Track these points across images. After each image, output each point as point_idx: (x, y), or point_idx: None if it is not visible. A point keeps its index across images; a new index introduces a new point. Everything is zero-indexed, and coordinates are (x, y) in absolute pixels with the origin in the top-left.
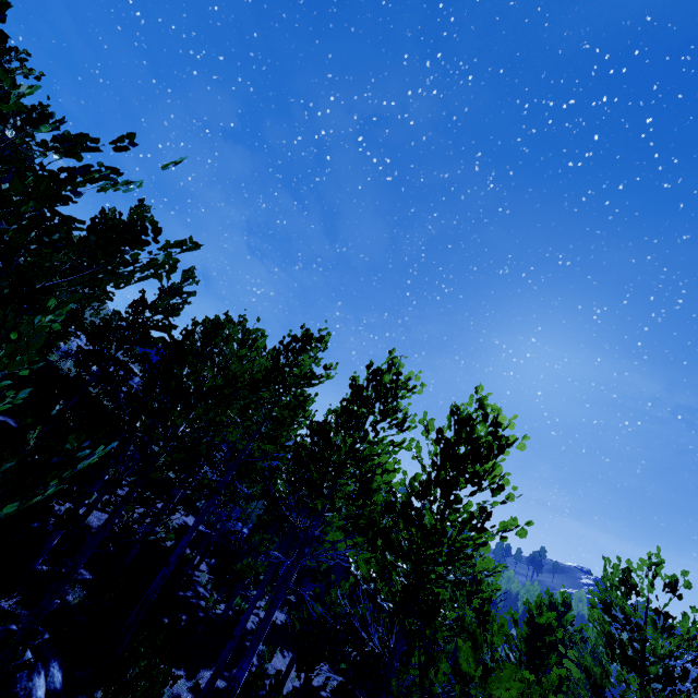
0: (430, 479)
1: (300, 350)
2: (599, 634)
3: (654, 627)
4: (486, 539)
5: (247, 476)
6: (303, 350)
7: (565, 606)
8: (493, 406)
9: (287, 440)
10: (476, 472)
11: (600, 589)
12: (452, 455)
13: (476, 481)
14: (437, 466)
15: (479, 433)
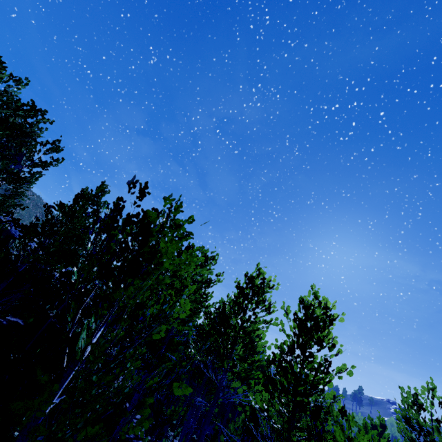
0: (293, 343)
1: (202, 266)
2: (406, 440)
3: (438, 432)
4: (329, 379)
5: (168, 348)
6: (204, 266)
7: (382, 427)
8: (323, 297)
9: (190, 321)
10: (319, 337)
11: (401, 409)
12: (304, 328)
13: (320, 343)
14: (297, 335)
15: (317, 313)
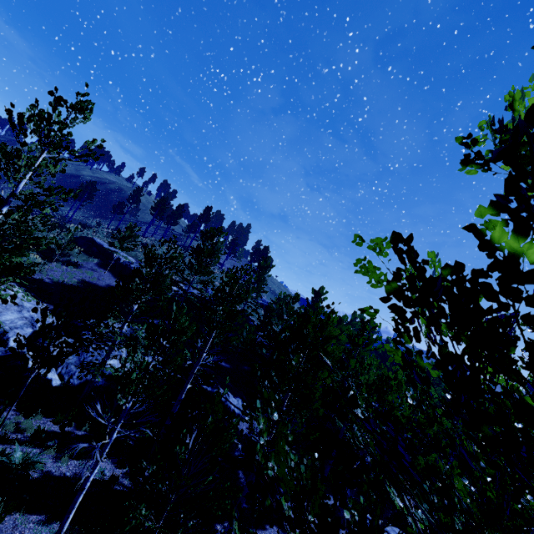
0: None
1: None
2: None
3: None
4: None
5: None
6: None
7: None
8: None
9: None
10: None
11: None
12: None
13: None
14: None
15: None
